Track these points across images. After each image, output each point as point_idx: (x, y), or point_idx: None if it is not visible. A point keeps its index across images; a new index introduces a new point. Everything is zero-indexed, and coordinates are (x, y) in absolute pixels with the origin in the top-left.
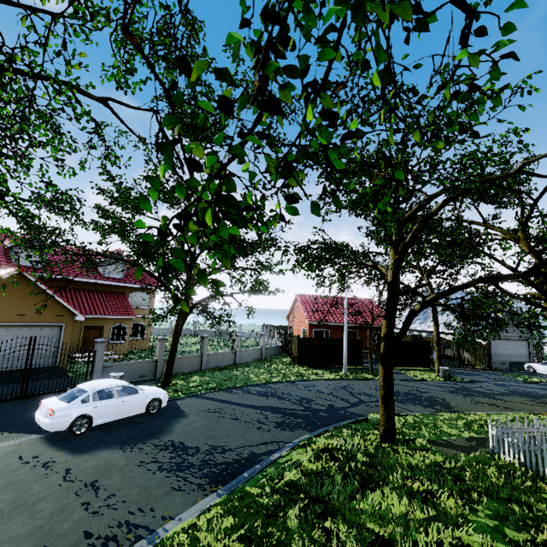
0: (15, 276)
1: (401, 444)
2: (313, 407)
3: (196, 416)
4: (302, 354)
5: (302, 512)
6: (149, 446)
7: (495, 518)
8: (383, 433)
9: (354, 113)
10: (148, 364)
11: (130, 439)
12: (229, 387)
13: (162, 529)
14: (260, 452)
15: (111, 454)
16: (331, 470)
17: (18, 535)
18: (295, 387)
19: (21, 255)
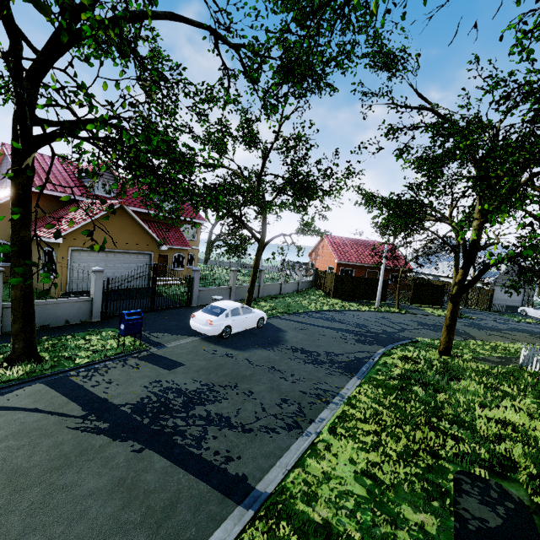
0: (117, 208)
1: (456, 358)
2: (371, 330)
3: (293, 332)
4: (337, 289)
5: (424, 388)
6: (283, 349)
7: (538, 398)
8: (442, 350)
9: (516, 107)
10: (225, 290)
11: (264, 344)
12: (294, 312)
13: (342, 392)
14: (361, 357)
15: (263, 352)
16: (421, 369)
17: (263, 390)
18: (345, 315)
19: (96, 185)
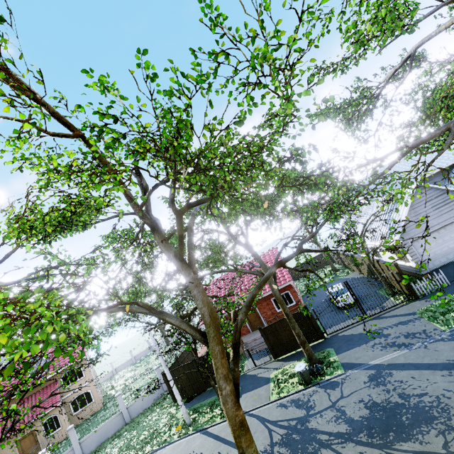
0: None
1: None
2: None
3: None
4: None
5: None
6: None
7: None
8: None
9: None
10: None
11: None
12: None
13: None
14: None
15: None
16: None
17: None
18: None
19: None
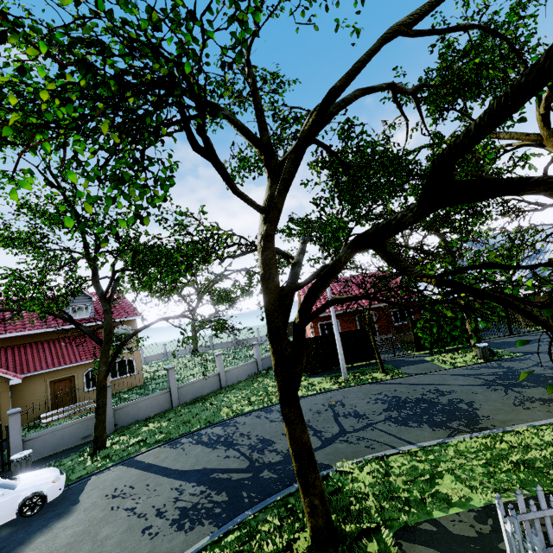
0: None
1: None
2: (262, 459)
3: (83, 512)
4: None
5: None
6: None
7: None
8: (311, 533)
9: None
10: (92, 421)
11: None
12: (182, 434)
13: None
14: None
15: None
16: None
17: None
18: (266, 418)
19: None
